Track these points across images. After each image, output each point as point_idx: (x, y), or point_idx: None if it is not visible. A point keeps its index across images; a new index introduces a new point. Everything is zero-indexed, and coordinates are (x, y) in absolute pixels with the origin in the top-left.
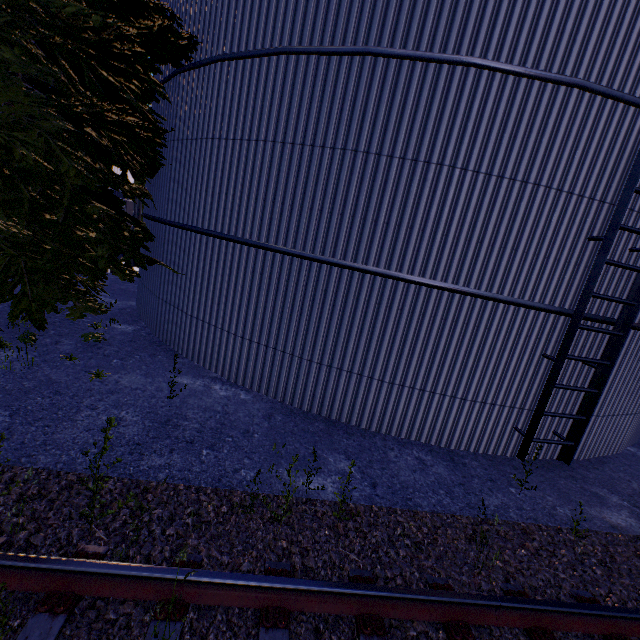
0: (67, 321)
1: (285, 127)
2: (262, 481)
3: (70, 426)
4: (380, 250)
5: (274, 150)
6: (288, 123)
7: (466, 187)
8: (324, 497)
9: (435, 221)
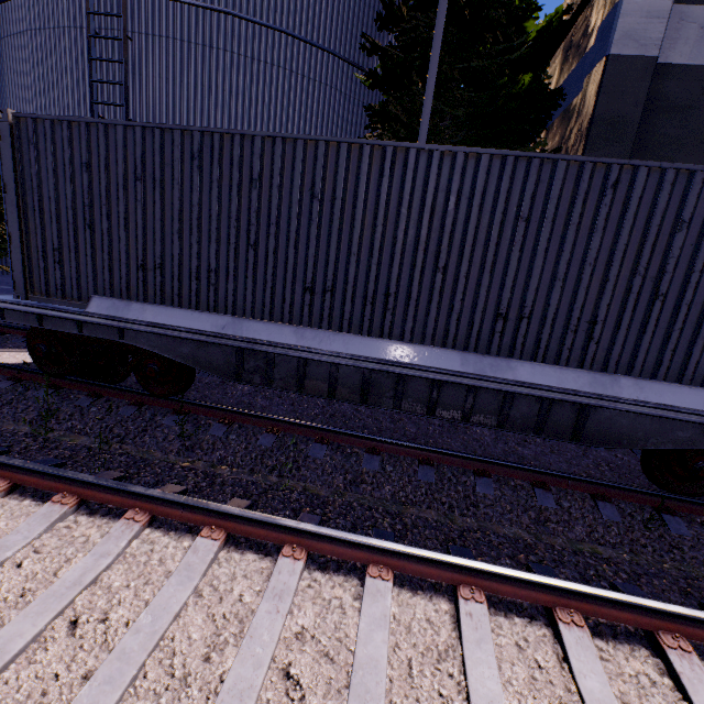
0: None
1: None
2: None
3: None
4: None
5: None
6: None
7: None
8: None
9: None
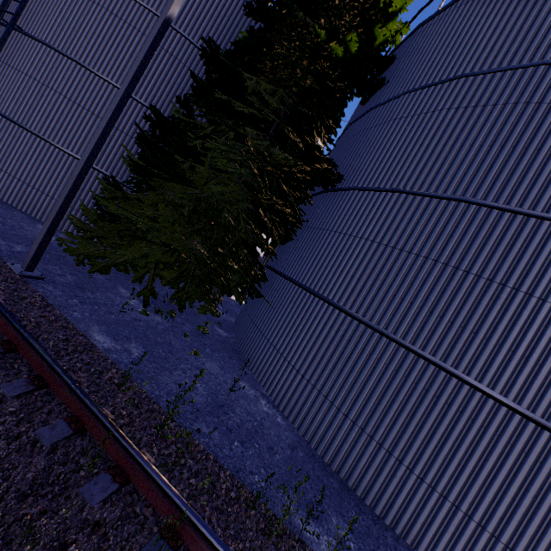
0: (193, 314)
1: (384, 234)
2: (268, 495)
3: (168, 375)
4: (439, 342)
5: (371, 246)
6: (387, 232)
7: (542, 315)
8: (315, 549)
9: (502, 335)
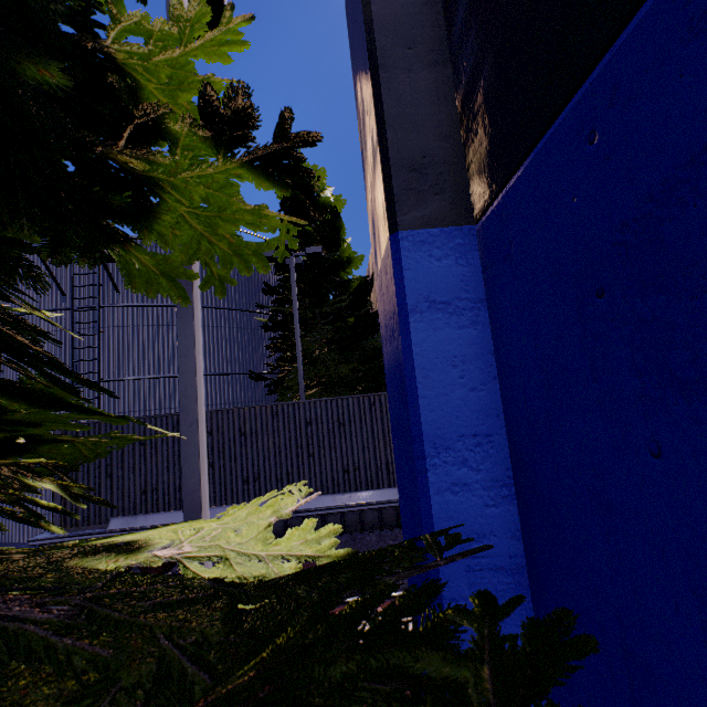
0: None
1: None
2: None
3: None
4: None
5: None
6: None
7: None
8: None
9: None
